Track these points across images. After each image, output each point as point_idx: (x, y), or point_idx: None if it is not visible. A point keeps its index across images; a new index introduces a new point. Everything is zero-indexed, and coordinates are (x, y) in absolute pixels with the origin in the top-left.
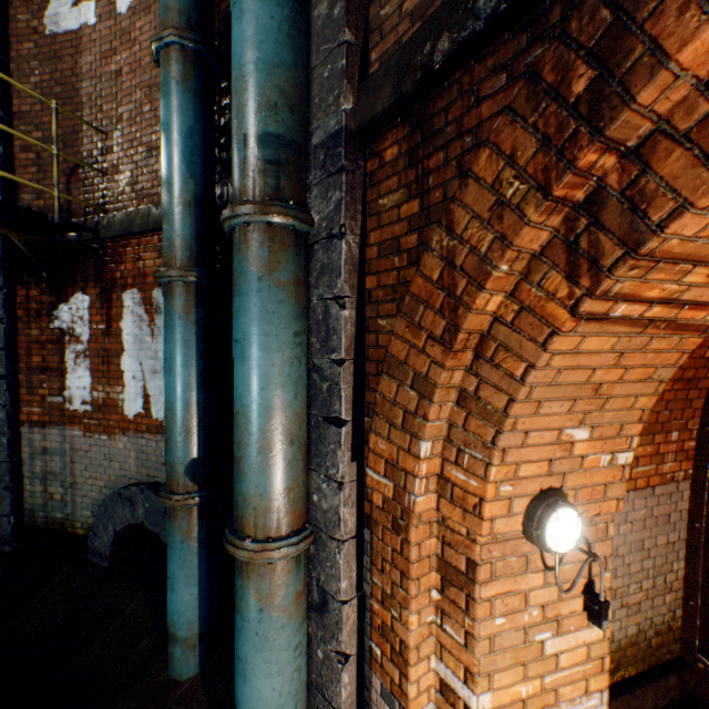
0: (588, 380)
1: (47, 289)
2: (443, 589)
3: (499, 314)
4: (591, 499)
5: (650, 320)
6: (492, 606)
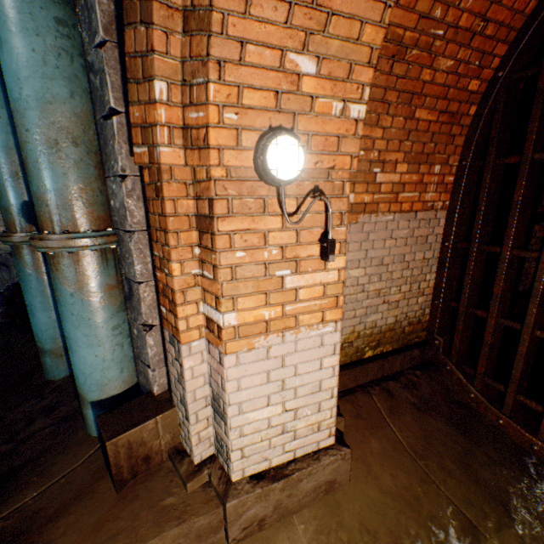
0: None
1: None
2: (201, 242)
3: None
4: (325, 150)
5: None
6: (232, 241)
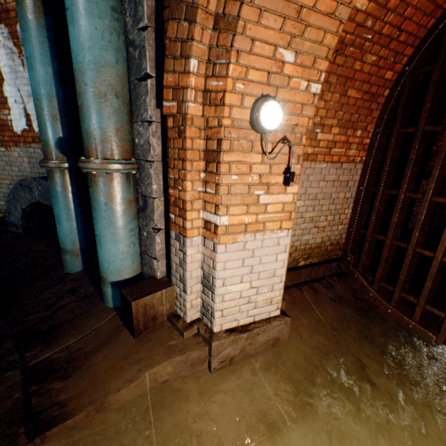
0: None
1: None
2: (206, 169)
3: None
4: (293, 113)
5: None
6: (230, 168)
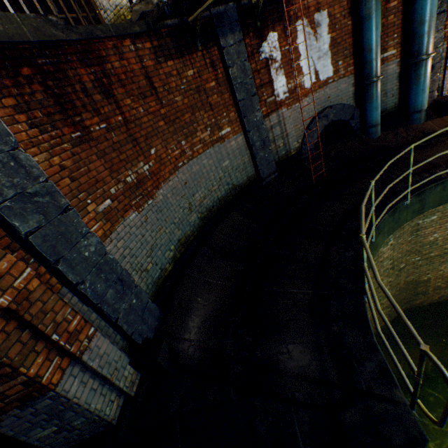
0: None
1: (253, 37)
2: None
3: None
4: None
5: None
6: None
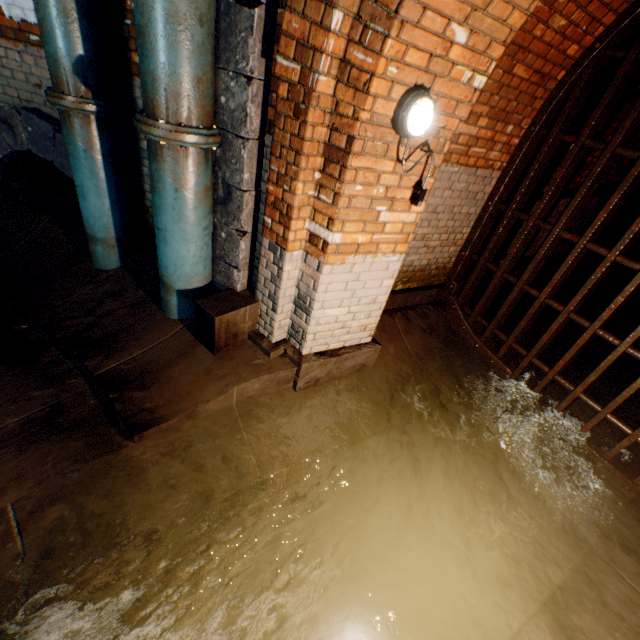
0: None
1: None
2: (324, 170)
3: None
4: (444, 112)
5: None
6: (357, 176)
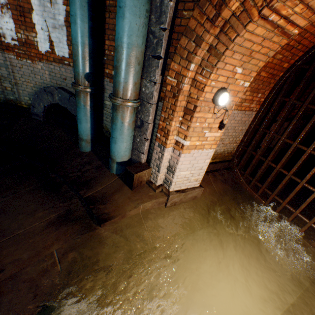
0: (250, 48)
1: None
2: (183, 117)
3: (235, 12)
4: (232, 95)
5: (278, 26)
6: (197, 120)
